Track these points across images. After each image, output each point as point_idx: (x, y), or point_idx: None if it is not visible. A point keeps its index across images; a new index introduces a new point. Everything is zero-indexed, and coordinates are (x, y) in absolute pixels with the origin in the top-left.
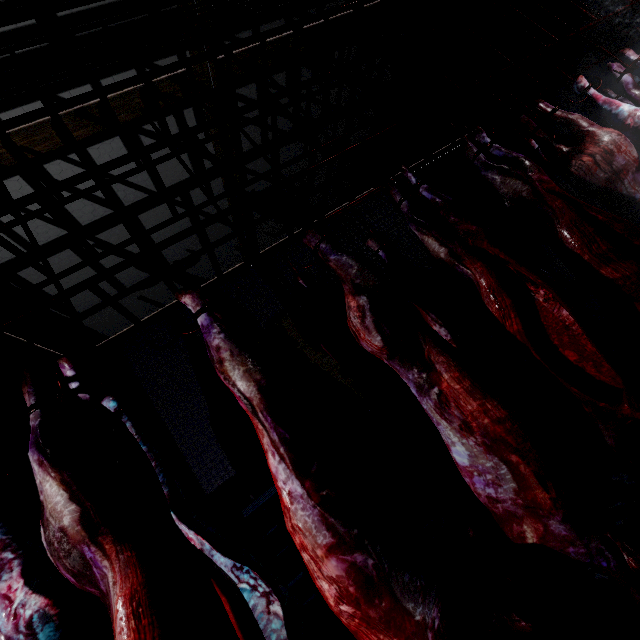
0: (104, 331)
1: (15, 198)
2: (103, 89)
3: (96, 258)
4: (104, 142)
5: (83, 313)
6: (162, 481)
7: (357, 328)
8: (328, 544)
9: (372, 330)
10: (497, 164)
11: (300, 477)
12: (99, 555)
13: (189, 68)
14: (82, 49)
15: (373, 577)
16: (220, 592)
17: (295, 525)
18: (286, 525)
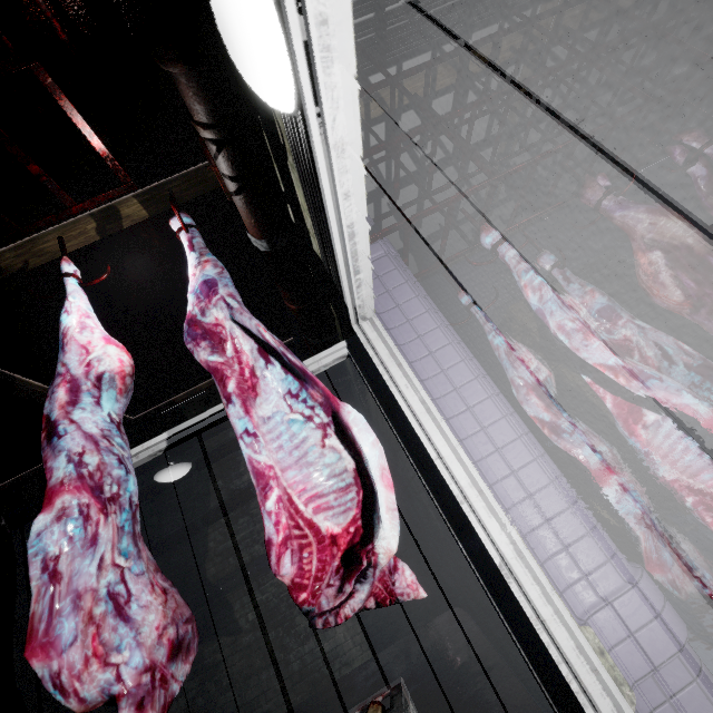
0: None
1: (371, 145)
2: (565, 5)
3: (518, 153)
4: (445, 96)
5: None
6: (620, 308)
7: None
8: None
9: None
10: None
11: None
12: None
13: None
14: (477, 4)
15: None
16: None
17: None
18: None
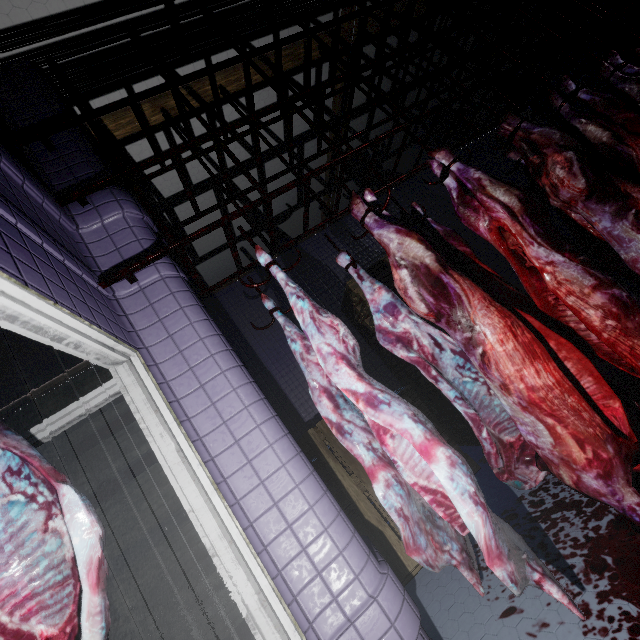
0: (208, 280)
1: (196, 135)
2: (342, 18)
3: (317, 156)
4: (265, 89)
5: (201, 258)
6: (401, 304)
7: (561, 178)
8: (592, 285)
9: (577, 175)
10: (634, 76)
11: (558, 253)
12: (451, 281)
13: (391, 6)
14: None
15: (626, 303)
16: (523, 313)
17: (561, 280)
18: (548, 287)
